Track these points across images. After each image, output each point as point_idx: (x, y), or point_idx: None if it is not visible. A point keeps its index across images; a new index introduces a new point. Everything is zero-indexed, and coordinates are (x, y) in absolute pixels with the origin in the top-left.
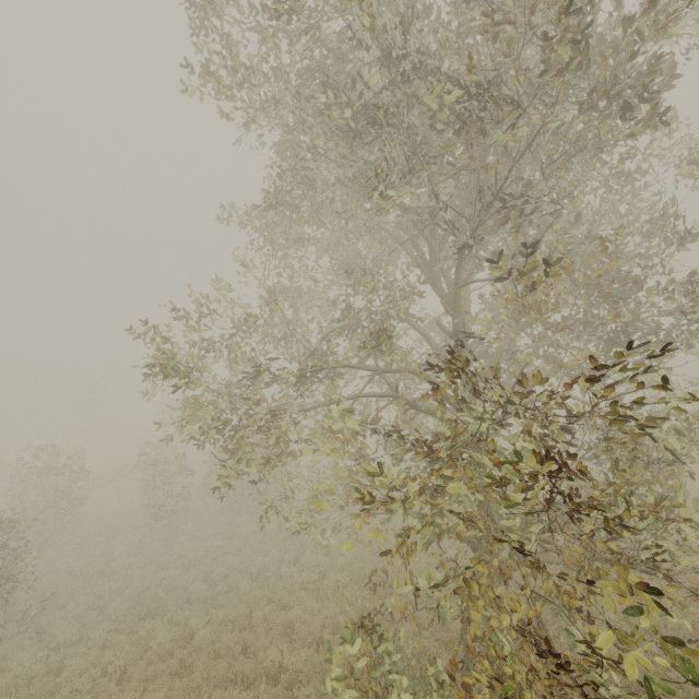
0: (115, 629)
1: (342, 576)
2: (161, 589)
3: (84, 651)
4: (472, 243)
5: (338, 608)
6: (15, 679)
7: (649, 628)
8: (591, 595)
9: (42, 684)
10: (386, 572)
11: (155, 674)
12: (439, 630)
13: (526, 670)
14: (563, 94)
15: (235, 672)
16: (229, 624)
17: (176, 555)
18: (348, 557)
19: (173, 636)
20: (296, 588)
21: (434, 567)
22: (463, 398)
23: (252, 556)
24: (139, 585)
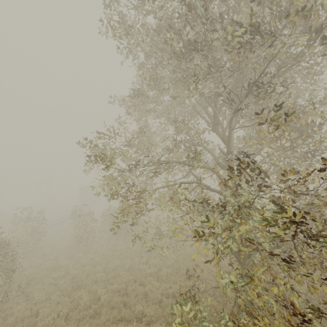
0: (62, 294)
1: (169, 270)
2: (83, 275)
3: (48, 305)
4: (244, 107)
5: (168, 285)
6: (16, 318)
7: (320, 296)
8: (291, 280)
9: (29, 320)
10: (195, 269)
11: (83, 316)
12: (218, 296)
13: (284, 321)
14: (294, 31)
15: (121, 316)
16: (117, 292)
17: (89, 259)
18: (172, 261)
19: (90, 298)
20: (147, 275)
21: (213, 266)
22: (239, 184)
23: (125, 260)
24: (72, 274)
